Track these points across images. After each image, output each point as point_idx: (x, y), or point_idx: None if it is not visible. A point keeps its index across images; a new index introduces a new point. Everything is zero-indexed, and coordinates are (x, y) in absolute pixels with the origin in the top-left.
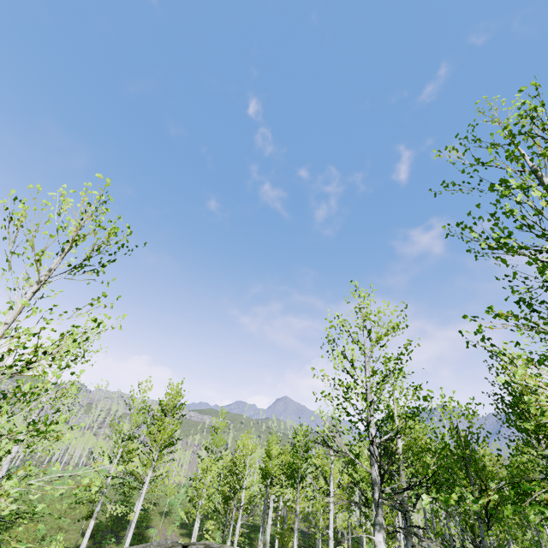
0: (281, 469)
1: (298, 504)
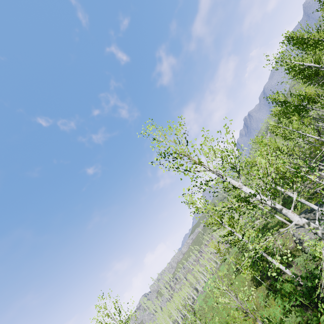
0: (297, 112)
1: (323, 111)
